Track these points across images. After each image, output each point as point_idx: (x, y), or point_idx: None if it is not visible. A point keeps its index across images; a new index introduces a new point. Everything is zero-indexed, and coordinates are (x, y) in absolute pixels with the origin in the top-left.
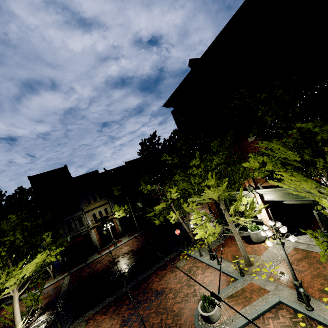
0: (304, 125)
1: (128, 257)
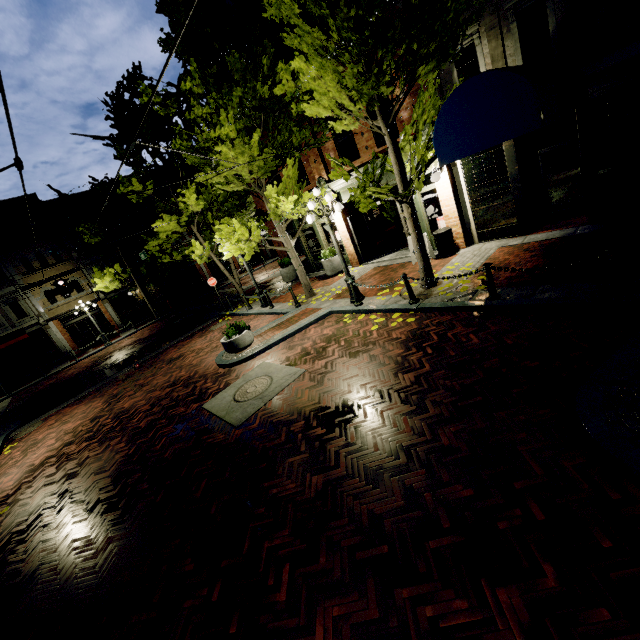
0: None
1: (131, 347)
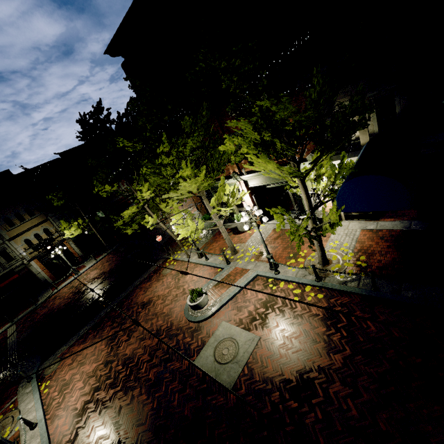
0: (263, 103)
1: (100, 281)
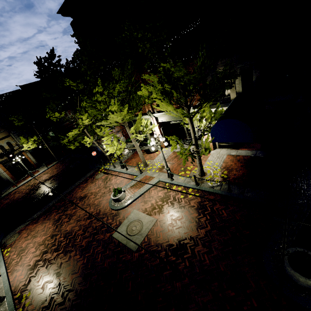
0: (165, 65)
1: (50, 181)
